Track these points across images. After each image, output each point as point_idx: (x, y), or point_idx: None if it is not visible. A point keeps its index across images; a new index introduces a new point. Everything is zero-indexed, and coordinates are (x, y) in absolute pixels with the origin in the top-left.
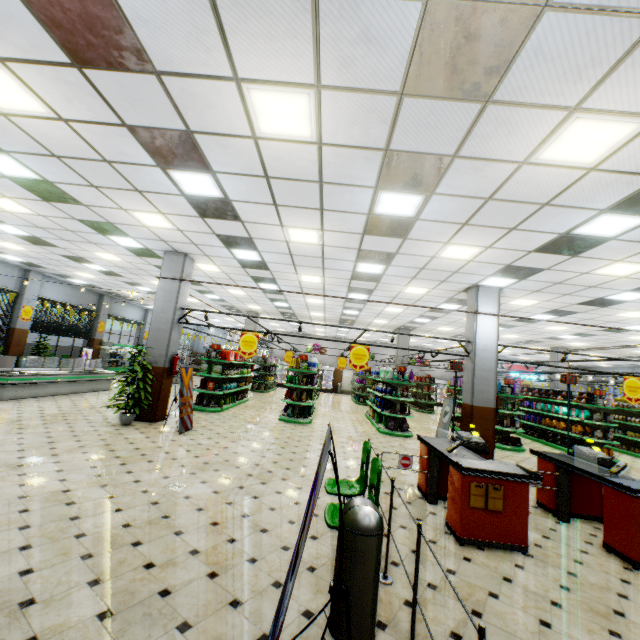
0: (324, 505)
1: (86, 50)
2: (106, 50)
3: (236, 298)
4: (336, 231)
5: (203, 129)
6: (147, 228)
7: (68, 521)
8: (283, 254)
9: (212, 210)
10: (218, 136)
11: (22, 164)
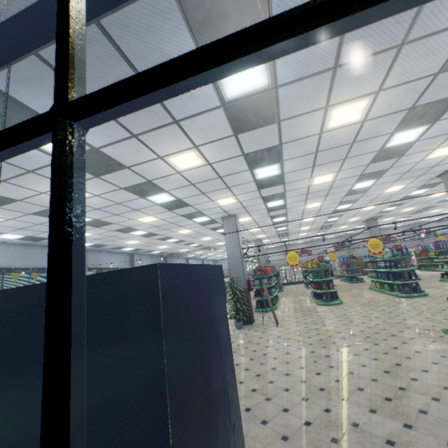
0: (439, 350)
1: (245, 125)
2: (256, 121)
3: (251, 234)
4: (348, 168)
5: (289, 140)
6: (219, 207)
7: (302, 383)
8: (301, 195)
9: (268, 183)
10: (297, 140)
11: (171, 195)
